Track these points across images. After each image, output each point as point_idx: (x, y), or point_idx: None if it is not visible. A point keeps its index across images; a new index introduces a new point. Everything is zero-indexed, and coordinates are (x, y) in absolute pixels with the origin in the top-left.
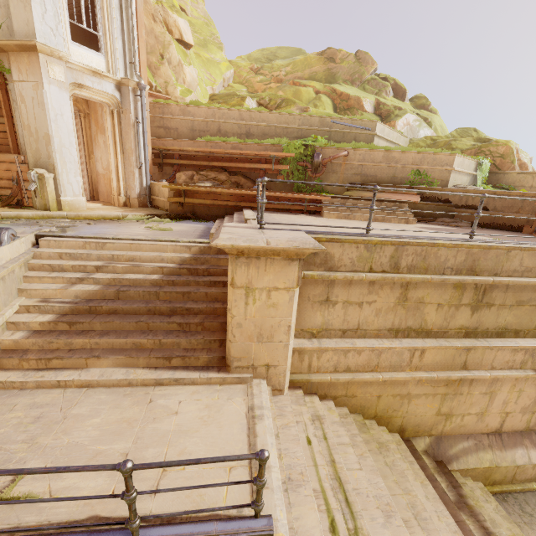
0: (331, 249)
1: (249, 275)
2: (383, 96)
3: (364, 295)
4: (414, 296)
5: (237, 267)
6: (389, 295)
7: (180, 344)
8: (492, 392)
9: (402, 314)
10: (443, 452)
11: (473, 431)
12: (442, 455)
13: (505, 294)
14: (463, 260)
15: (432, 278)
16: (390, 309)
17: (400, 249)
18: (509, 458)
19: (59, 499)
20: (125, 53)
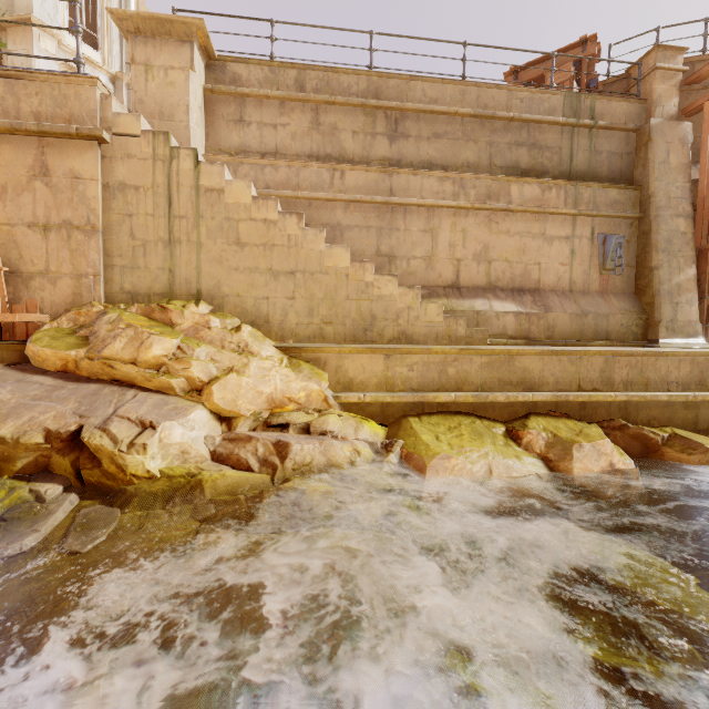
0: (238, 69)
1: (147, 54)
2: None
3: (277, 117)
4: (326, 122)
5: (136, 45)
6: (302, 118)
7: None
8: (433, 230)
9: (319, 140)
10: None
11: (426, 283)
12: None
13: (418, 125)
14: (366, 88)
15: (336, 97)
16: (306, 134)
17: (303, 73)
18: (467, 305)
19: None
20: (122, 55)
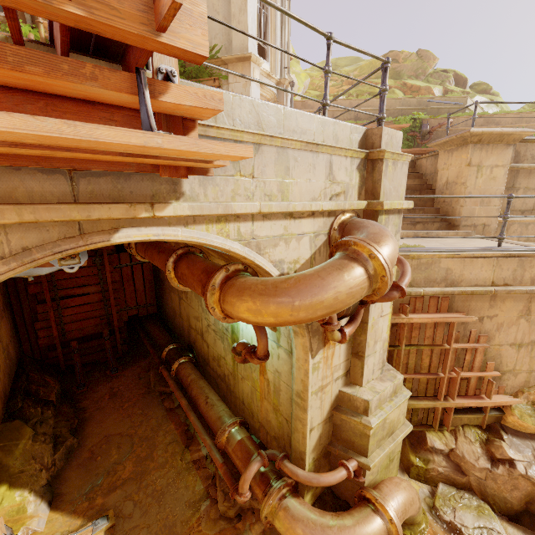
0: (518, 148)
1: (480, 157)
2: (446, 86)
3: None
4: None
5: (474, 151)
6: None
7: (415, 219)
8: None
9: None
10: None
11: None
12: None
13: None
14: None
15: None
16: None
17: None
18: None
19: (475, 216)
20: (281, 61)
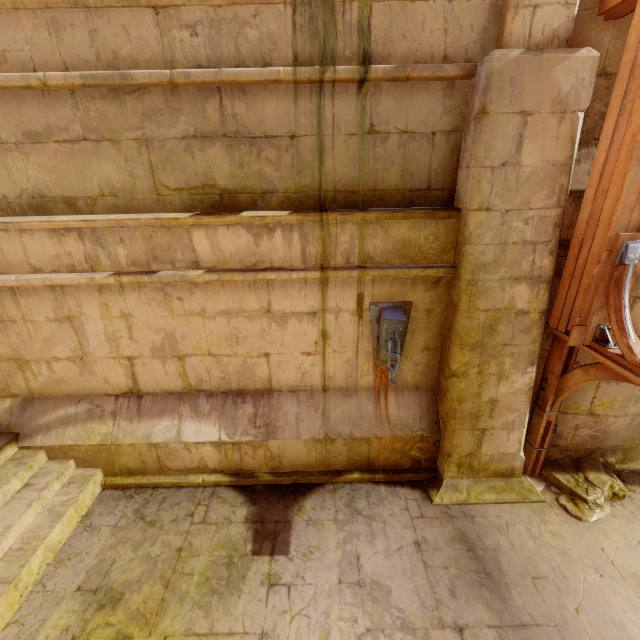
0: None
1: None
2: None
3: None
4: None
5: None
6: None
7: None
8: (72, 318)
9: None
10: (27, 421)
11: (89, 391)
12: (24, 424)
13: None
14: None
15: None
16: None
17: None
18: (141, 432)
19: None
20: None
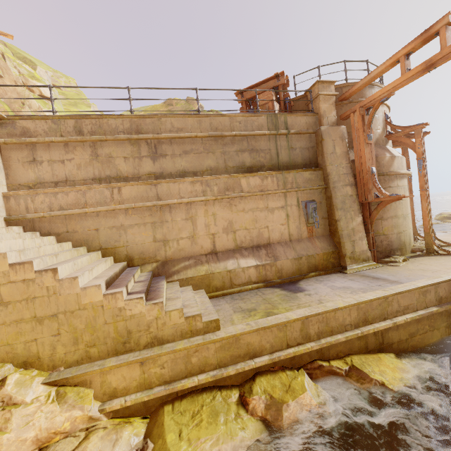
0: (26, 124)
1: None
2: None
3: (63, 154)
4: (103, 153)
5: None
6: (83, 153)
7: None
8: (192, 217)
9: (99, 166)
10: (167, 270)
11: (193, 254)
12: (166, 272)
13: (172, 147)
14: (130, 126)
15: (106, 136)
16: (88, 163)
17: (79, 121)
18: (222, 267)
19: None
20: None
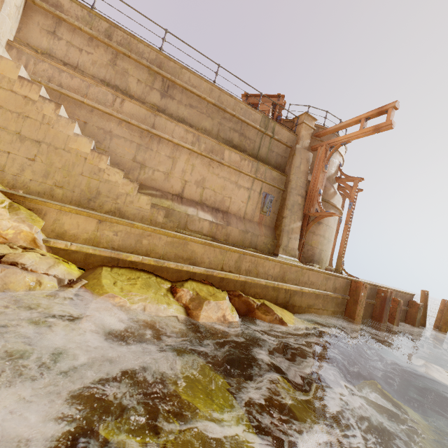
0: (62, 0)
1: None
2: None
3: (84, 45)
4: (121, 65)
5: None
6: (104, 55)
7: None
8: (174, 158)
9: (112, 74)
10: None
11: (162, 188)
12: None
13: (182, 95)
14: (154, 59)
15: (131, 54)
16: (104, 65)
17: (113, 28)
18: (183, 209)
19: None
20: None
